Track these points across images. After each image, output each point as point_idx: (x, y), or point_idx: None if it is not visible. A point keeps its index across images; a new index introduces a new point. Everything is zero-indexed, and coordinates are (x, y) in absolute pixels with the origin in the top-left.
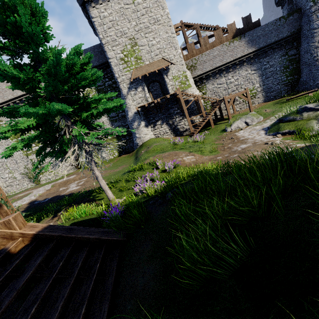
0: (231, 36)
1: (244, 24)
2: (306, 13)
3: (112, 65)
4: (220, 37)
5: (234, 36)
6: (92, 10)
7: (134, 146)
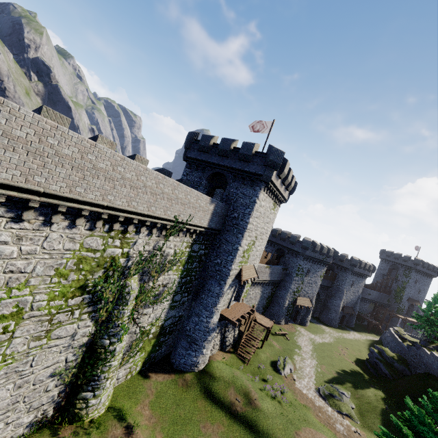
0: (266, 261)
1: (273, 258)
2: (291, 276)
3: (238, 254)
4: (263, 257)
5: (267, 262)
6: (262, 192)
7: (185, 362)
